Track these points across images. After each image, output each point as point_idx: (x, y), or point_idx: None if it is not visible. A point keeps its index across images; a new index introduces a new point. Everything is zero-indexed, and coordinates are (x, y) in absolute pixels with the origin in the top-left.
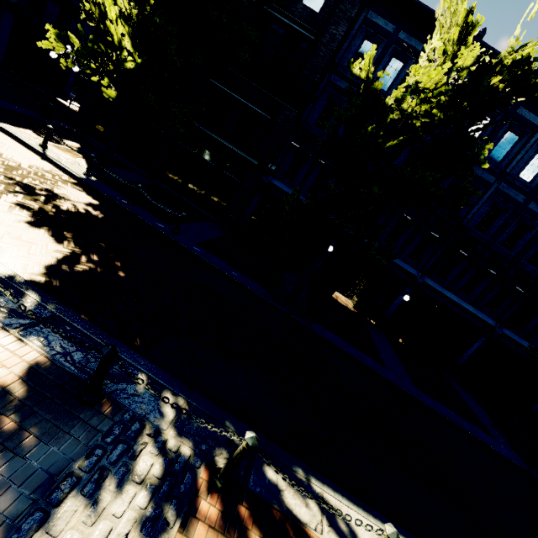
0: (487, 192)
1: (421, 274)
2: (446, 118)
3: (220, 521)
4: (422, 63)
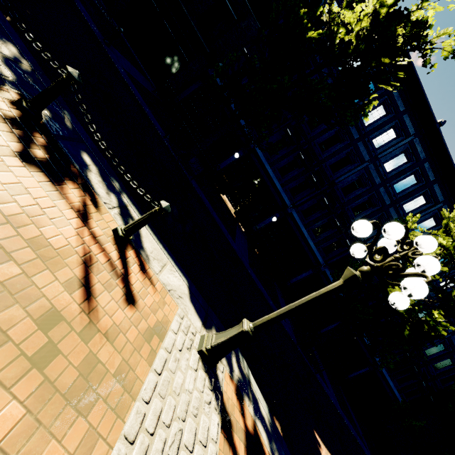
0: (360, 166)
1: (292, 206)
2: (358, 51)
3: (8, 116)
4: (362, 6)
